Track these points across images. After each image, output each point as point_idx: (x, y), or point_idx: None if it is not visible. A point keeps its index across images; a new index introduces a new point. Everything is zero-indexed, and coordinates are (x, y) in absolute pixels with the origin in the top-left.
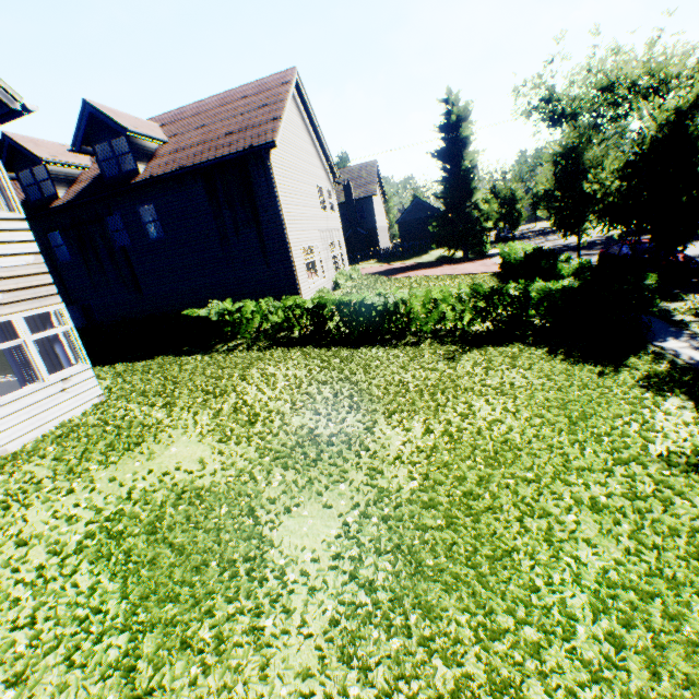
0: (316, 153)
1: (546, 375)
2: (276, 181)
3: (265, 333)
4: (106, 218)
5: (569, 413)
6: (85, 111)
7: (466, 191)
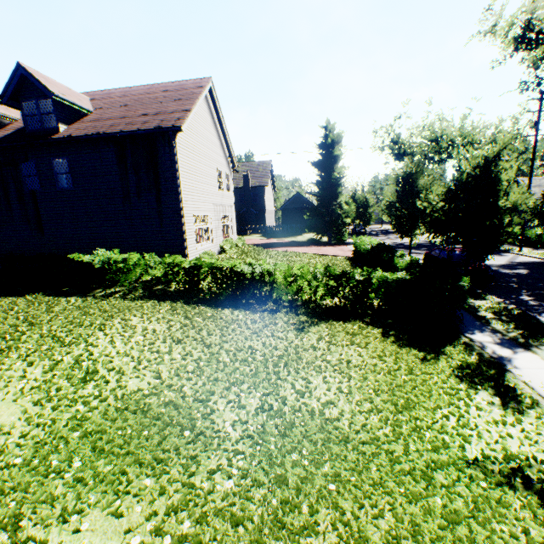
0: (220, 144)
1: (379, 355)
2: (179, 158)
3: (145, 284)
4: (21, 164)
5: (396, 399)
6: (18, 72)
7: (334, 194)
